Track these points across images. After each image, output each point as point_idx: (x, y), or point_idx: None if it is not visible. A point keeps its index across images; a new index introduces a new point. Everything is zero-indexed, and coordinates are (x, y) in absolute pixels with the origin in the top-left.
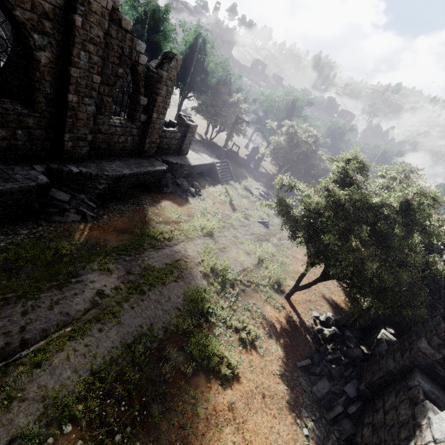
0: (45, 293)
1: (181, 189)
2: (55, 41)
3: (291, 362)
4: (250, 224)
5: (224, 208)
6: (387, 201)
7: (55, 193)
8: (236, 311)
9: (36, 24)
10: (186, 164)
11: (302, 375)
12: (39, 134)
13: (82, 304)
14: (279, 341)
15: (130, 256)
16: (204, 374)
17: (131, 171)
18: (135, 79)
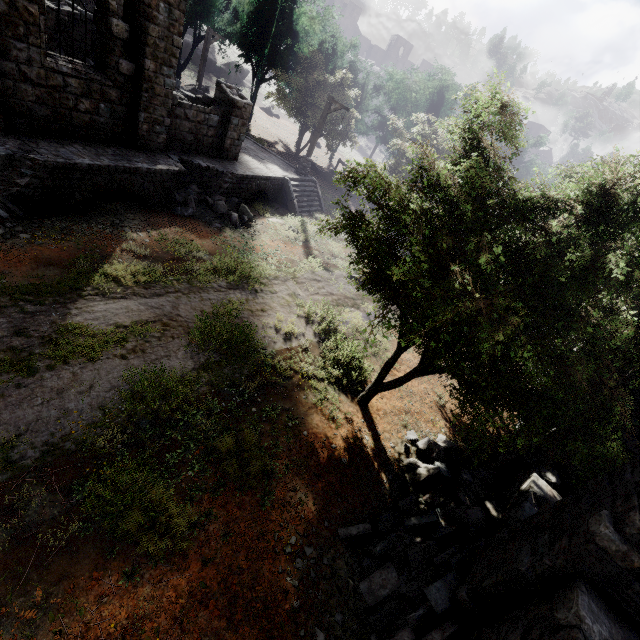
0: None
1: (214, 213)
2: None
3: (329, 527)
4: (331, 278)
5: (289, 251)
6: (558, 196)
7: None
8: (240, 421)
9: None
10: (227, 171)
11: (345, 556)
12: None
13: None
14: (316, 482)
15: (38, 304)
16: (98, 548)
17: (95, 162)
18: None
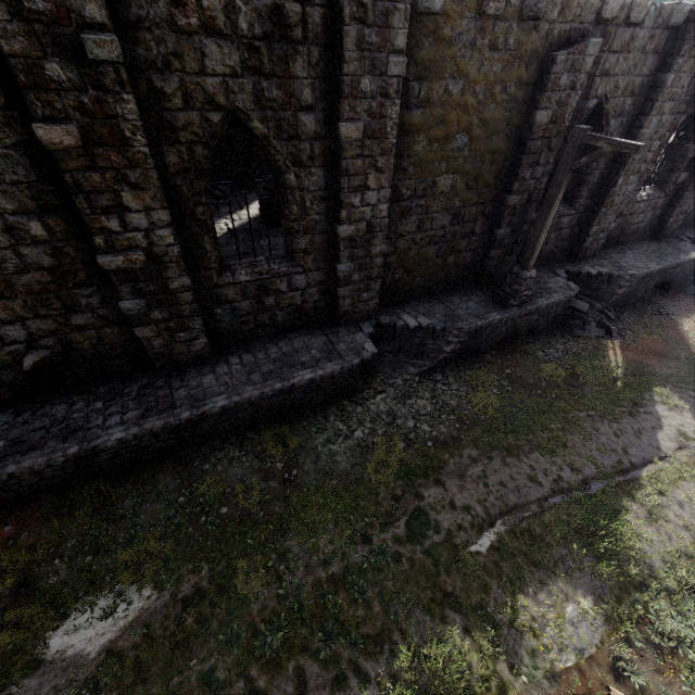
0: (622, 419)
1: None
2: (626, 118)
3: None
4: None
5: None
6: None
7: (573, 302)
8: None
9: (617, 108)
10: None
11: None
12: (564, 234)
13: (668, 442)
14: None
15: None
16: None
17: (659, 265)
18: (690, 122)
